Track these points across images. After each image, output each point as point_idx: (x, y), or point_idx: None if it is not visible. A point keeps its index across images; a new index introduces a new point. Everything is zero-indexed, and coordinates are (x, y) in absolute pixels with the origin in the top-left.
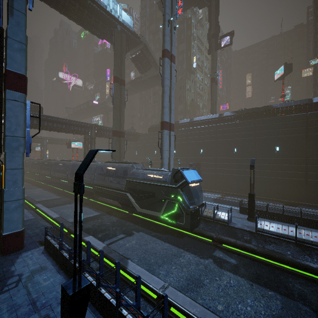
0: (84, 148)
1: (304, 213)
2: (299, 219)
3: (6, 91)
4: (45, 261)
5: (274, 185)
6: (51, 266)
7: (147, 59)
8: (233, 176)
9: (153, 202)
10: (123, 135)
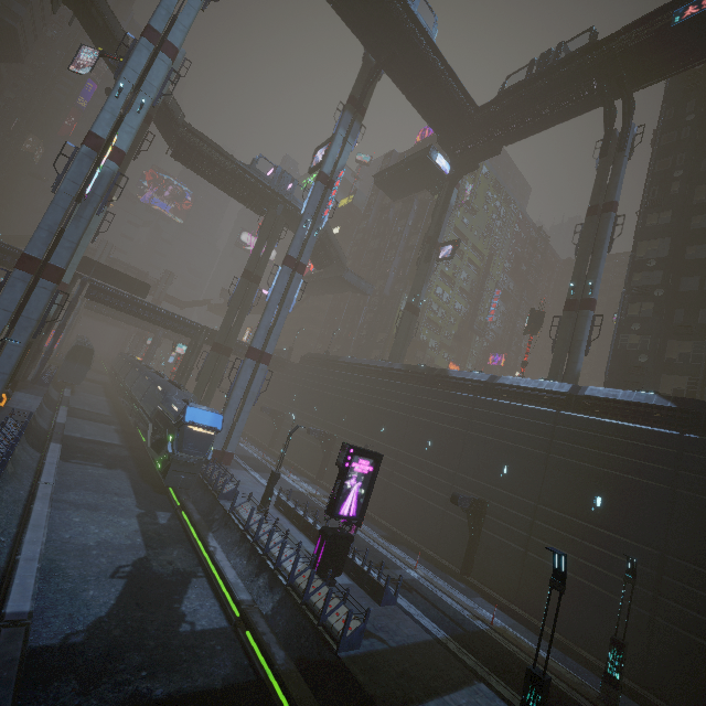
0: (184, 357)
1: (370, 546)
2: (312, 529)
3: (40, 280)
4: None
5: (408, 506)
6: None
7: (327, 251)
8: None
9: (158, 439)
10: (228, 353)
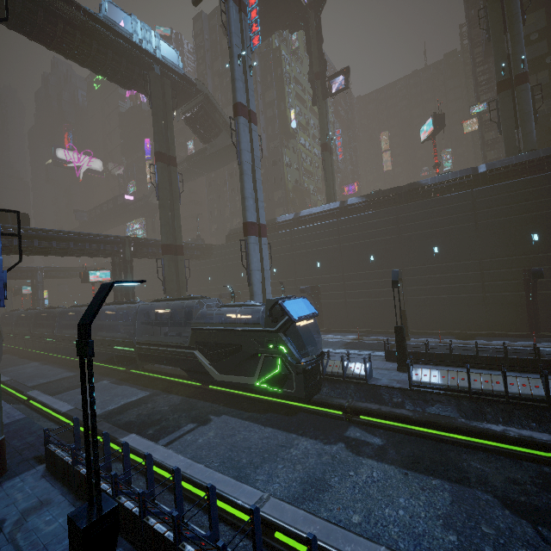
0: (114, 280)
1: (485, 349)
2: (476, 358)
3: None
4: (49, 490)
5: (438, 308)
6: (60, 497)
7: (213, 119)
8: (374, 301)
9: (240, 361)
10: (181, 252)
